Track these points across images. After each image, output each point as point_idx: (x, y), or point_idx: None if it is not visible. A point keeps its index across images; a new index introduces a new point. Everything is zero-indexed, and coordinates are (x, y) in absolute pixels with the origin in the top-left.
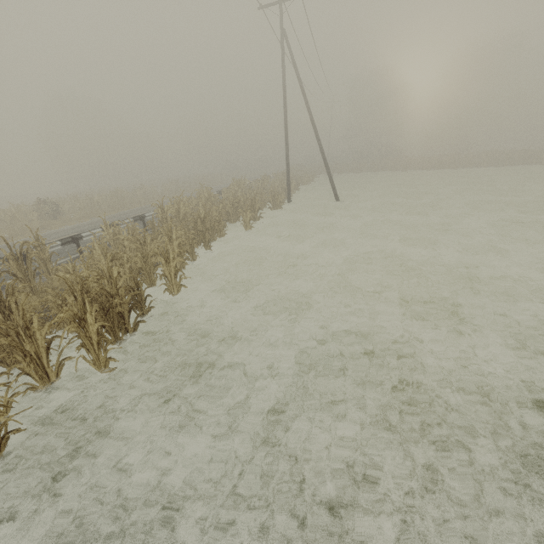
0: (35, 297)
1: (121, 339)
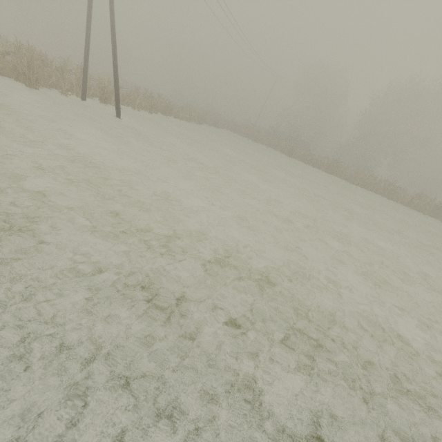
0: None
1: None
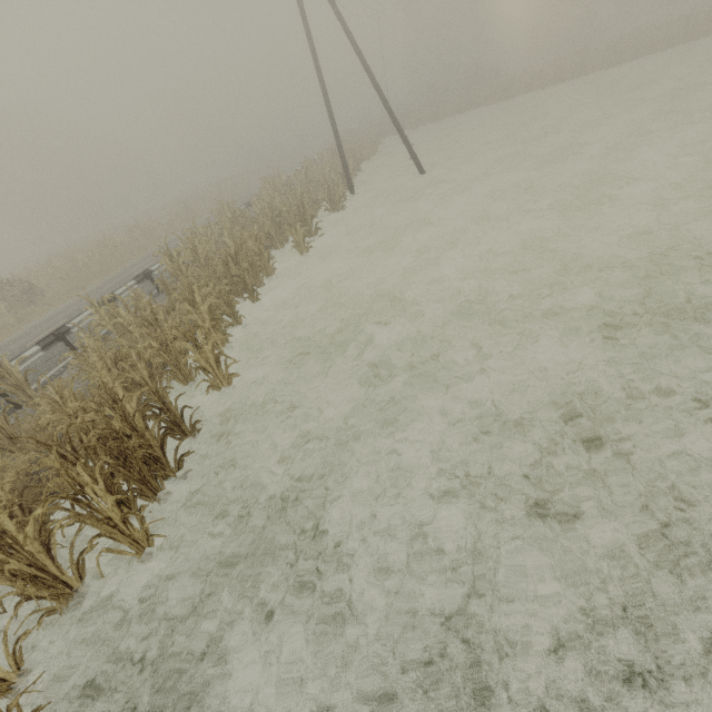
0: (16, 453)
1: (164, 489)
